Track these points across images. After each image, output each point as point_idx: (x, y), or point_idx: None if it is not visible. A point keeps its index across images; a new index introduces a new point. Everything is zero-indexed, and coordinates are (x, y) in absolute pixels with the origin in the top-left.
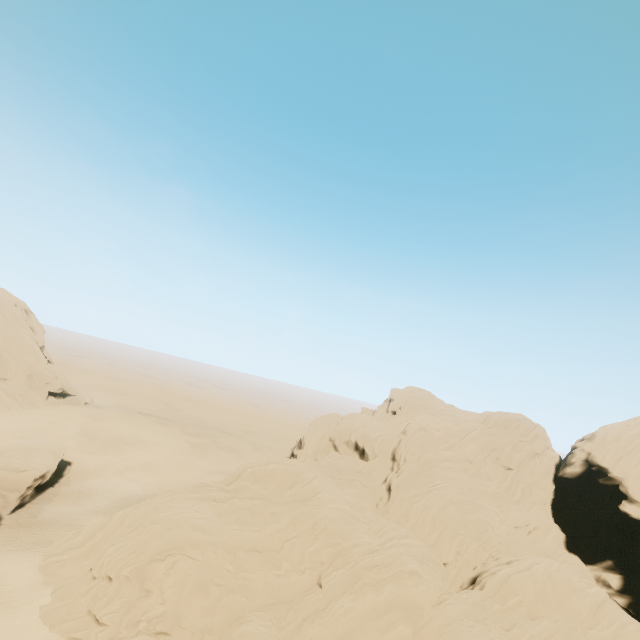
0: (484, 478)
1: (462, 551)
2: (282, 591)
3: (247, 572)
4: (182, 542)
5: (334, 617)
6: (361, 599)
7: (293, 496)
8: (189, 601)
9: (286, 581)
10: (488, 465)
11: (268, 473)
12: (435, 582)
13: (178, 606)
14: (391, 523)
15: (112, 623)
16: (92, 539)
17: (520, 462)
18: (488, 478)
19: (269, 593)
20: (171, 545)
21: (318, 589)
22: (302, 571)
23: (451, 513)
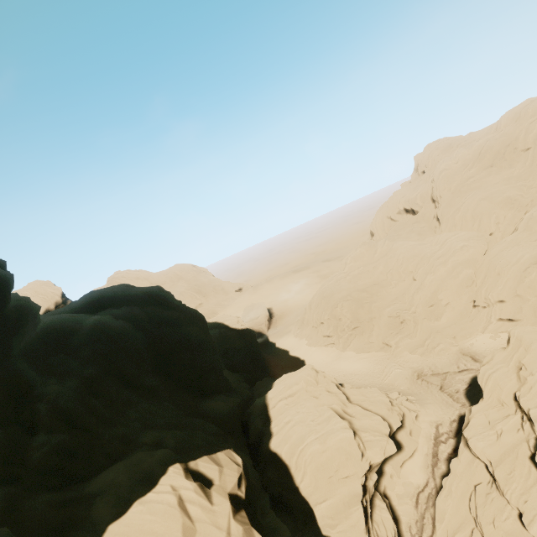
0: (508, 169)
1: (501, 221)
2: (398, 292)
3: (376, 294)
4: (339, 298)
5: (427, 285)
6: (437, 272)
7: (379, 255)
8: (358, 313)
9: (397, 288)
10: (508, 158)
11: (359, 254)
12: (480, 244)
13: (355, 317)
14: (443, 234)
15: (334, 334)
16: (304, 320)
17: (534, 139)
18: (511, 167)
19: (392, 295)
20: (336, 301)
21: (414, 282)
22: (403, 280)
23: (482, 206)
